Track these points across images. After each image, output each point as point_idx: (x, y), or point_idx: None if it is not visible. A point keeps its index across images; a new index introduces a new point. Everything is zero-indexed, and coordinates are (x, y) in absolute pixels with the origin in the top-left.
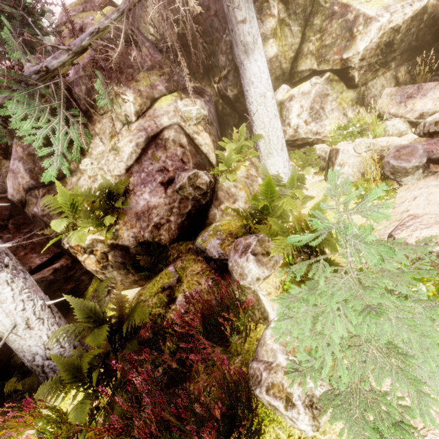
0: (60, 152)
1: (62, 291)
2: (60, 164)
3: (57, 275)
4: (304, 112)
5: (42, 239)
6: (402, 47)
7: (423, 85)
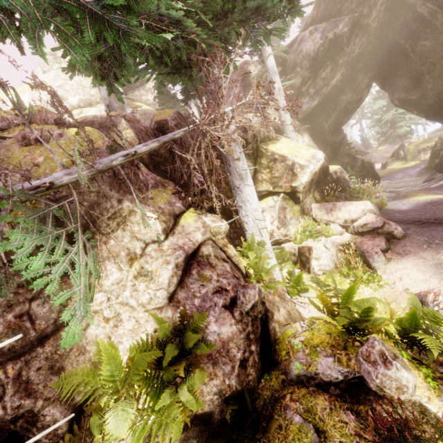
0: (82, 293)
1: None
2: (85, 312)
3: None
4: (275, 220)
5: None
6: (314, 181)
7: (335, 203)
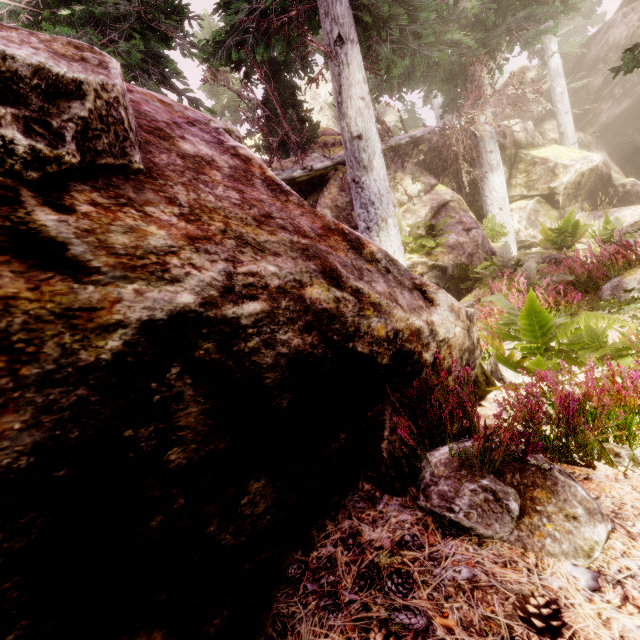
0: None
1: None
2: None
3: None
4: (523, 220)
5: None
6: (585, 189)
7: (608, 210)
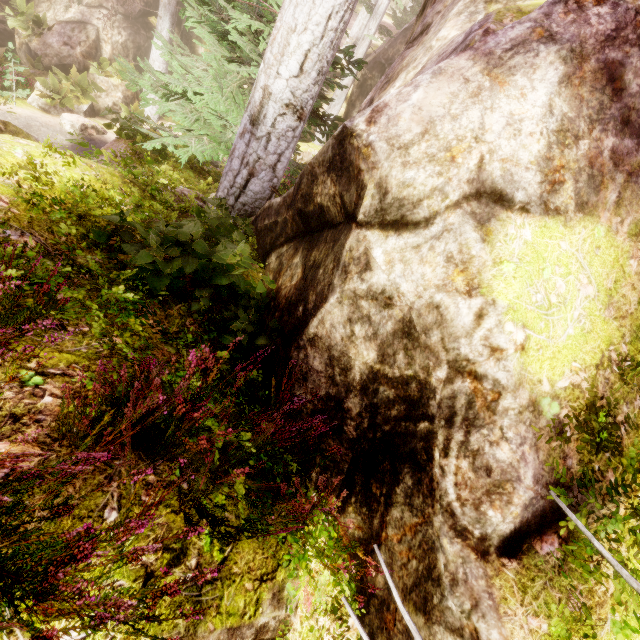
0: None
1: (3, 43)
2: None
3: (5, 33)
4: None
5: (1, 9)
6: None
7: None
